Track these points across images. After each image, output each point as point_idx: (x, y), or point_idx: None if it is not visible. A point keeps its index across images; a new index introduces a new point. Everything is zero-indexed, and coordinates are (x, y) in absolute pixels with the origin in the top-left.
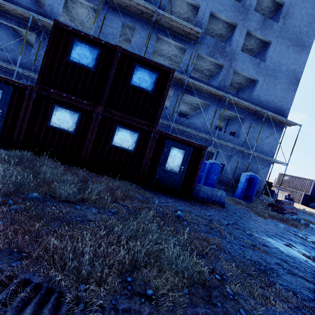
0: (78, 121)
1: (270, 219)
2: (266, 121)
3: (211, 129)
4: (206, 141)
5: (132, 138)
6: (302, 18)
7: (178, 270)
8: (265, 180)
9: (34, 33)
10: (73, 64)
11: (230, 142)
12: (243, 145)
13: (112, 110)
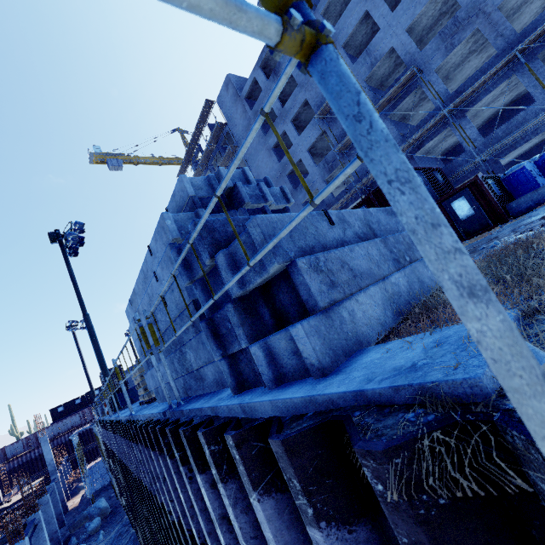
0: None
1: None
2: None
3: None
4: None
5: None
6: None
7: None
8: None
9: None
10: None
11: None
12: None
13: None
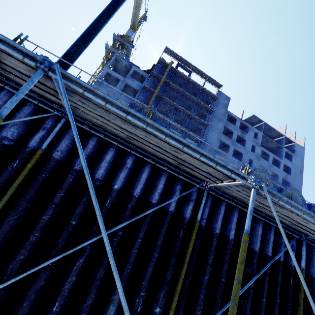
0: None
1: None
2: None
3: None
4: None
5: None
6: (296, 187)
7: None
8: None
9: None
10: None
11: None
12: None
13: None
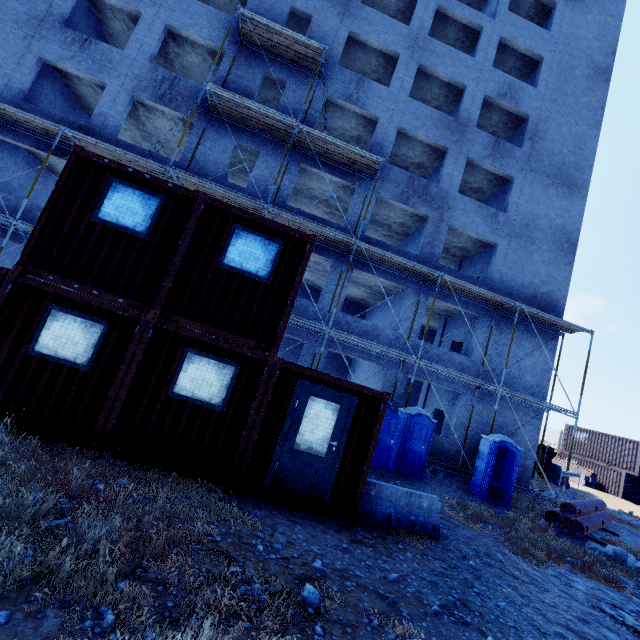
0: (101, 341)
1: (553, 565)
2: (521, 323)
3: (411, 339)
4: (401, 363)
5: (221, 376)
6: (565, 140)
7: None
8: (534, 448)
9: (64, 159)
10: (104, 225)
11: (451, 365)
12: (481, 372)
13: (180, 318)
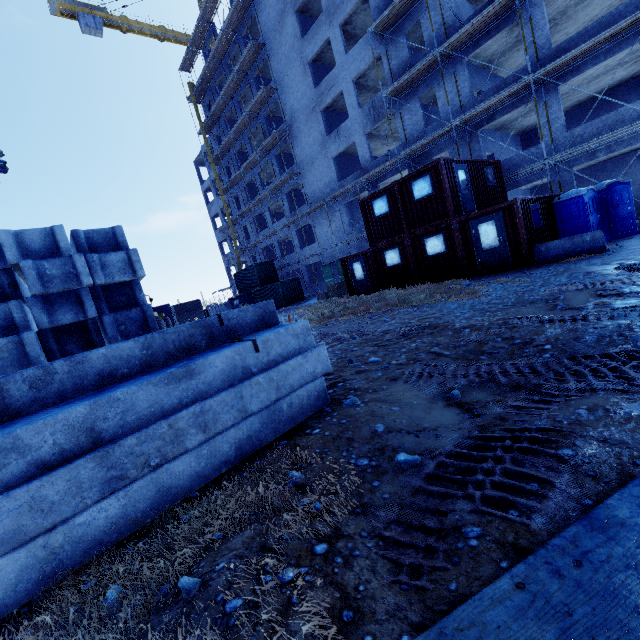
0: (400, 253)
1: None
2: None
3: None
4: None
5: (439, 241)
6: None
7: (413, 302)
8: None
9: (365, 191)
10: (379, 218)
11: None
12: None
13: (415, 230)
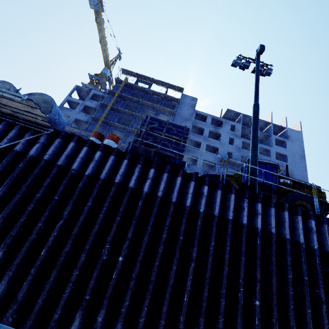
0: None
1: None
2: None
3: None
4: None
5: None
6: (299, 176)
7: None
8: None
9: None
10: None
11: None
12: None
13: None
